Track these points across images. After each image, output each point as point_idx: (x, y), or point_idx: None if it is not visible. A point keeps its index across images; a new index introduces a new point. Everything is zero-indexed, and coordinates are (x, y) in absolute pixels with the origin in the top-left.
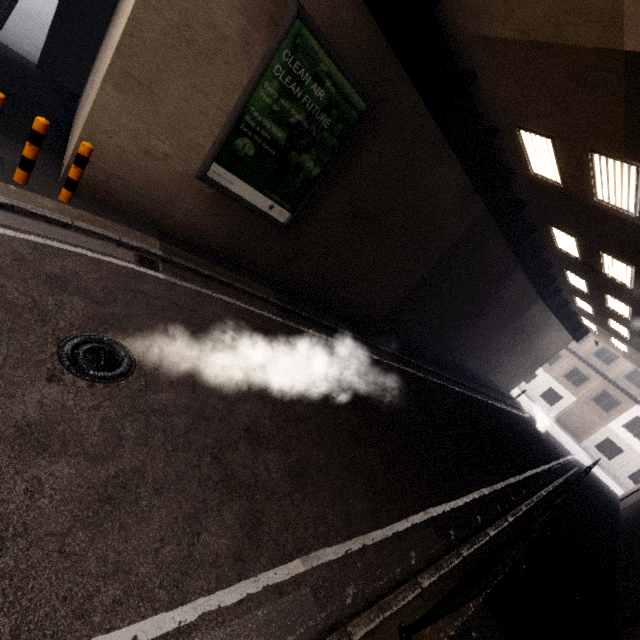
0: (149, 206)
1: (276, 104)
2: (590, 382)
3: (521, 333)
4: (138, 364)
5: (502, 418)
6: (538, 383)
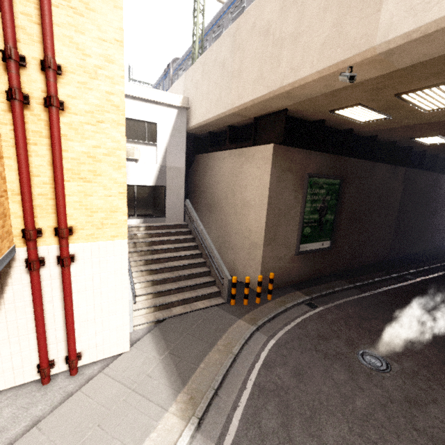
0: (283, 278)
1: (311, 208)
2: None
3: None
4: (381, 356)
5: None
6: None
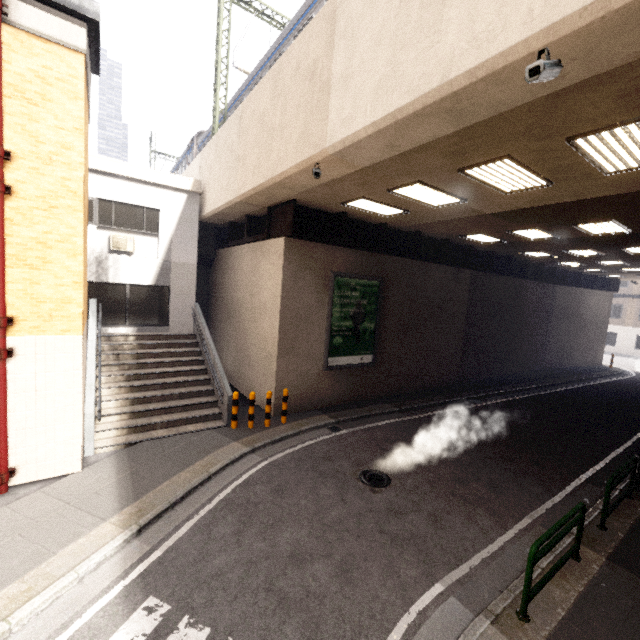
0: (309, 400)
1: (341, 313)
2: None
3: (565, 316)
4: (387, 474)
5: (606, 391)
6: (623, 339)
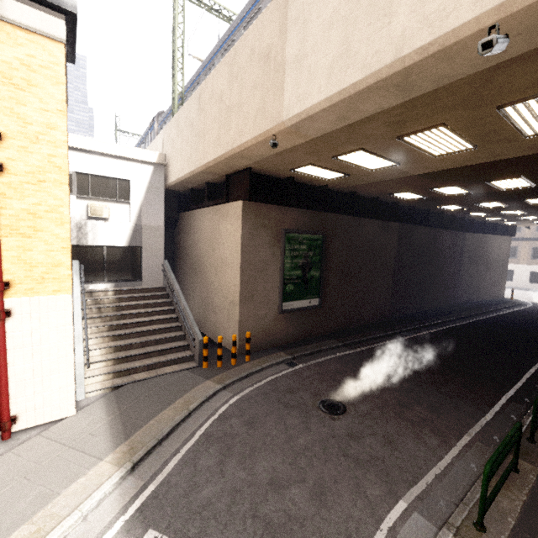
0: (267, 339)
1: (292, 264)
2: None
3: (473, 258)
4: (342, 402)
5: (511, 320)
6: (519, 275)
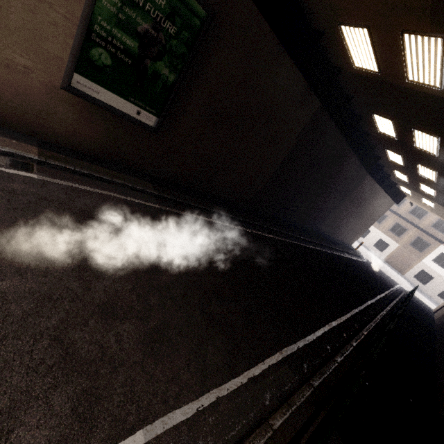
0: (25, 118)
1: (121, 13)
2: (408, 232)
3: (356, 201)
4: None
5: (346, 264)
6: (371, 237)
